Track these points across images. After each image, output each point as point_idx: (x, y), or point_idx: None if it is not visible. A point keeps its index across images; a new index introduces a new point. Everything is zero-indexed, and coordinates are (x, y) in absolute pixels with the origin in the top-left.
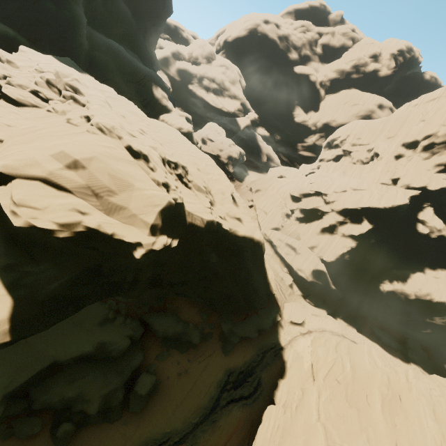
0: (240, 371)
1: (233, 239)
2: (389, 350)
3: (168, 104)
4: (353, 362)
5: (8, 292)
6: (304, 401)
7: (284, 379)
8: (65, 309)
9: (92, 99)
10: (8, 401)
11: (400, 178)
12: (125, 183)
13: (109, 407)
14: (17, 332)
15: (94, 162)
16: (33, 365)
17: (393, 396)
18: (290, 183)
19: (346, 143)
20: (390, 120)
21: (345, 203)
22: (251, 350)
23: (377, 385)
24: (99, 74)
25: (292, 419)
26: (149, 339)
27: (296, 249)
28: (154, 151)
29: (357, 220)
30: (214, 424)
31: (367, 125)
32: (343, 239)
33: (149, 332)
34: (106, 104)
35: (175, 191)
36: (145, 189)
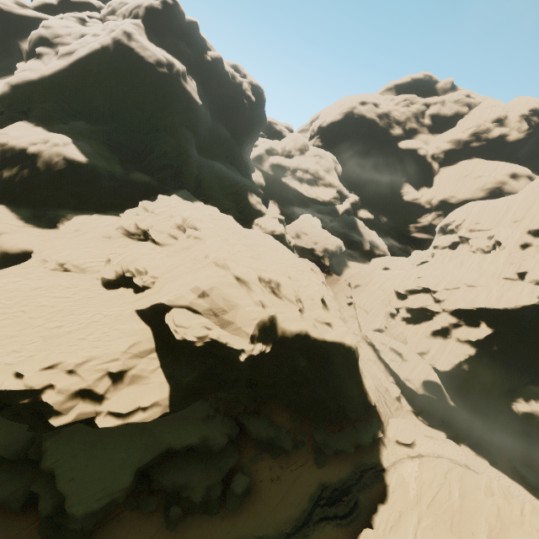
0: (334, 488)
1: (321, 344)
2: (538, 495)
3: (262, 209)
4: (464, 491)
5: (167, 380)
6: (401, 523)
7: (385, 504)
8: (193, 396)
9: (206, 232)
10: (139, 474)
11: (527, 271)
12: (233, 303)
13: (210, 499)
14: (172, 407)
15: (214, 290)
16: (155, 447)
17: (501, 528)
18: (396, 277)
19: (462, 228)
20: (516, 200)
21: (457, 302)
22: (347, 466)
23: (484, 514)
24: (204, 193)
25: (384, 537)
26: (244, 440)
27: (402, 354)
28: (252, 270)
29: (474, 323)
30: (306, 538)
31: (486, 208)
32: (459, 344)
33: (244, 433)
34: (216, 233)
35: (268, 305)
36: (247, 306)
